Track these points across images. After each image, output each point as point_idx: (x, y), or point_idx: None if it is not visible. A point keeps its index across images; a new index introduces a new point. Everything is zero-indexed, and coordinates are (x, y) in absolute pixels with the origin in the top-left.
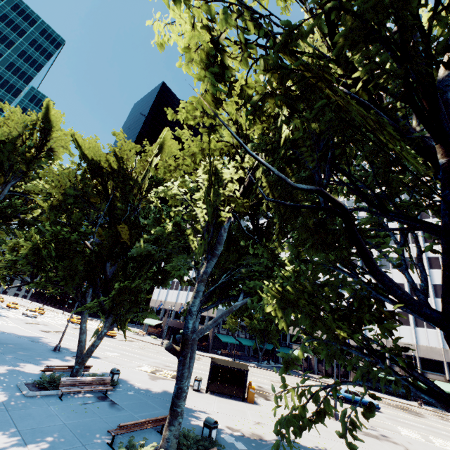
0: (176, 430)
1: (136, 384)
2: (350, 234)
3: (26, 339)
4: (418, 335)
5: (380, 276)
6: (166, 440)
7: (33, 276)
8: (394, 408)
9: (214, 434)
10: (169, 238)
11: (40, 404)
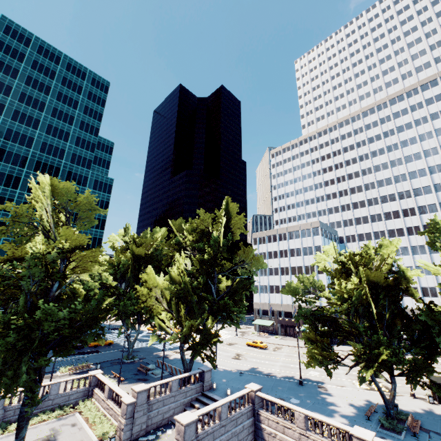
0: None
1: (402, 408)
2: None
3: (263, 376)
4: None
5: None
6: None
7: (357, 364)
8: None
9: None
10: None
11: None
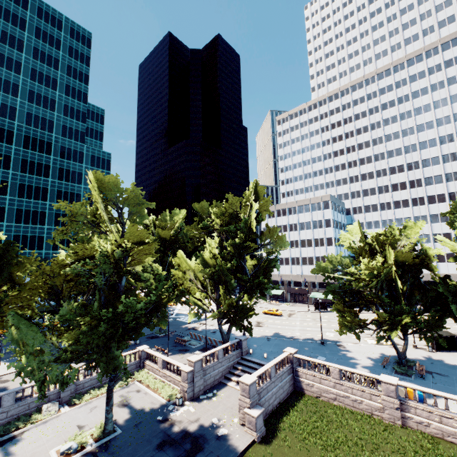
0: None
1: (408, 357)
2: None
3: (288, 339)
4: None
5: None
6: None
7: (380, 328)
8: None
9: None
10: None
11: (427, 383)
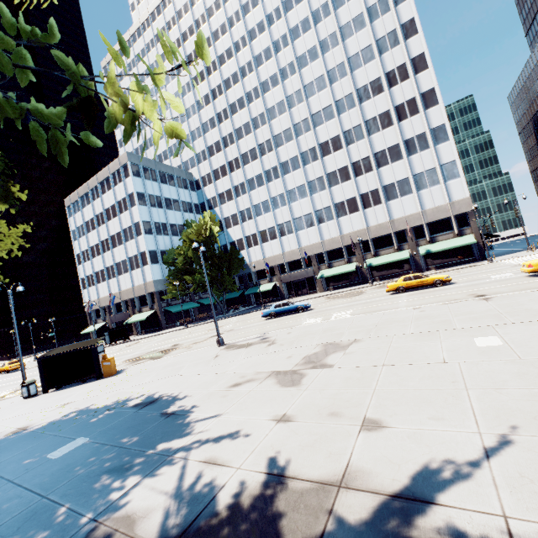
0: None
1: None
2: None
3: None
4: (367, 218)
5: None
6: None
7: None
8: (337, 298)
9: None
10: None
11: None
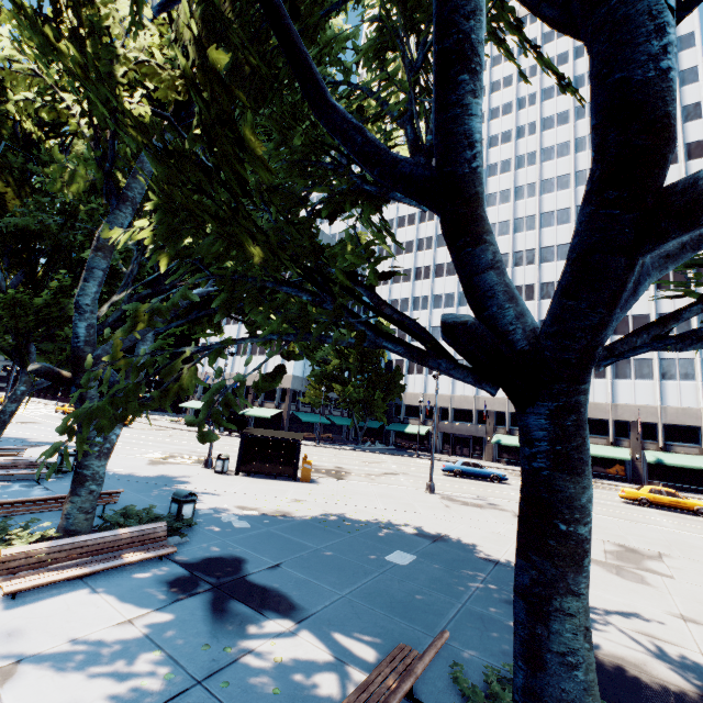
0: (83, 502)
1: (114, 470)
2: (271, 20)
3: None
4: None
5: (328, 113)
6: (66, 517)
7: None
8: None
9: (189, 510)
10: (77, 198)
11: None
